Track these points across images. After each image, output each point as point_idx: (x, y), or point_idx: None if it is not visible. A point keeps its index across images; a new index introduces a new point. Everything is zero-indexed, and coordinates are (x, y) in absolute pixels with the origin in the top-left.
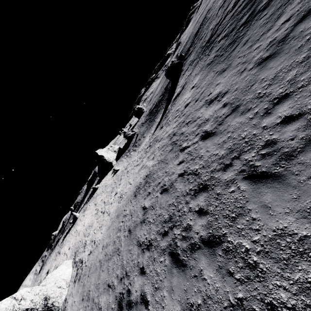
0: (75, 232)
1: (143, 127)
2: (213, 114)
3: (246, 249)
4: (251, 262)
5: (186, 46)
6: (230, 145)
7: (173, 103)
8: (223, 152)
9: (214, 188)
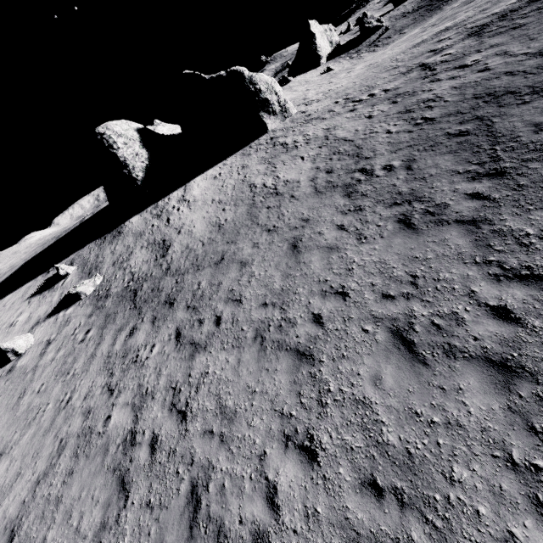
0: None
1: (406, 18)
2: None
3: None
4: None
5: None
6: None
7: None
8: None
9: None
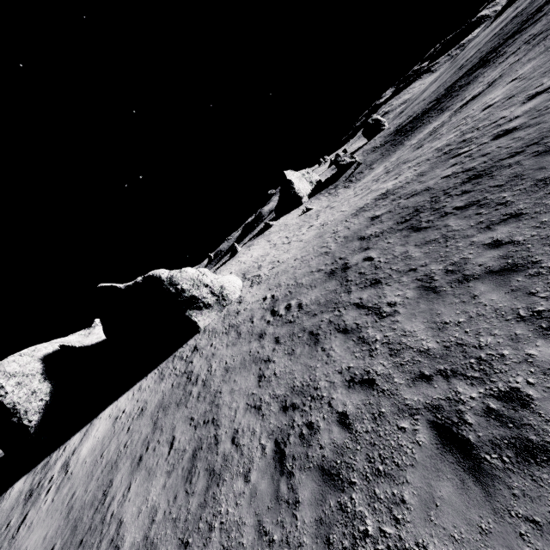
0: (236, 262)
1: (375, 153)
2: (529, 109)
3: (503, 197)
4: (504, 202)
5: (536, 2)
6: (533, 135)
7: (456, 112)
8: (520, 143)
9: (490, 173)
